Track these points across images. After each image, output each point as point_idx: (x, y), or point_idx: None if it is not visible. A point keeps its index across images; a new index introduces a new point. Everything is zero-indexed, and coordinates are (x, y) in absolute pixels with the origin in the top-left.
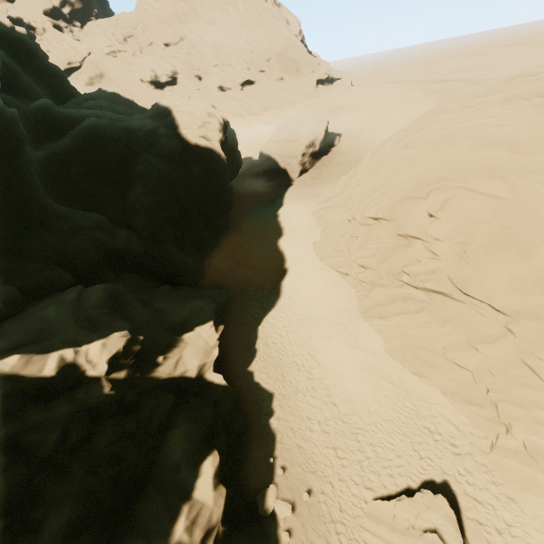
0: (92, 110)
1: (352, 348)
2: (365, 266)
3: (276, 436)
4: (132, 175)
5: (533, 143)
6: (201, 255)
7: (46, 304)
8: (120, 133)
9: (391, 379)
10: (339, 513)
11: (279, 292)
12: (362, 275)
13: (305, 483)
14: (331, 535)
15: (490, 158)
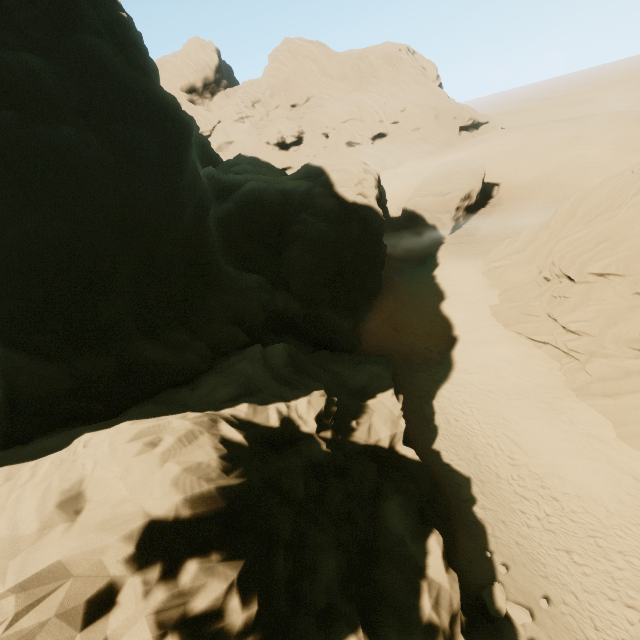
0: (248, 174)
1: (567, 432)
2: (581, 332)
3: (486, 527)
4: (286, 236)
5: None
6: (355, 319)
7: (235, 361)
8: (277, 194)
9: (633, 473)
10: (595, 632)
11: (450, 363)
12: (574, 343)
13: (538, 588)
14: None
15: None
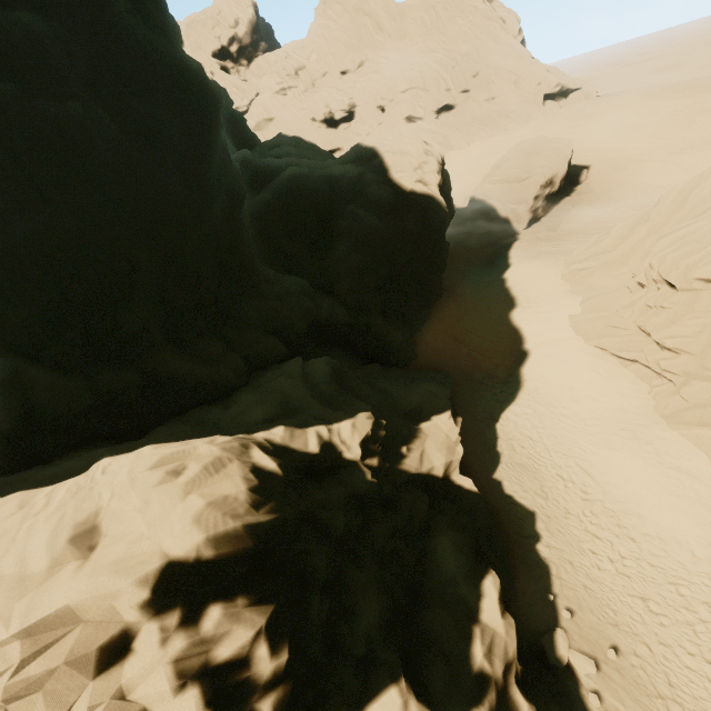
0: (289, 158)
1: (653, 465)
2: (679, 349)
3: (550, 568)
4: (332, 232)
5: None
6: (410, 329)
7: (272, 376)
8: (322, 182)
9: None
10: (668, 688)
11: (518, 381)
12: (669, 363)
13: (606, 636)
14: None
15: None
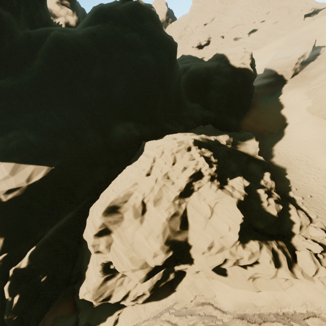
0: (190, 63)
1: None
2: None
3: (290, 180)
4: (208, 87)
5: None
6: (238, 120)
7: (194, 130)
8: (203, 69)
9: None
10: None
11: (283, 134)
12: None
13: (307, 194)
14: (323, 207)
15: None
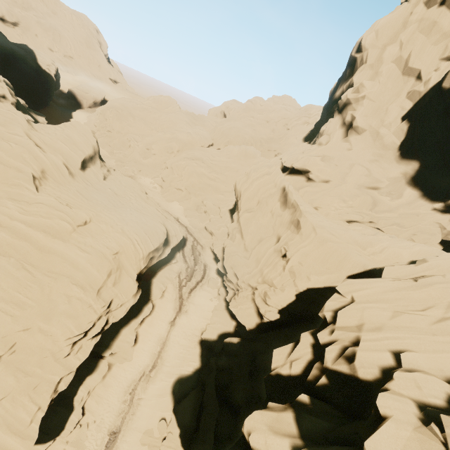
0: None
1: None
2: (97, 125)
3: None
4: (10, 65)
5: (128, 107)
6: (35, 107)
7: None
8: (9, 47)
9: None
10: None
11: None
12: (96, 128)
13: None
14: None
15: (121, 107)
